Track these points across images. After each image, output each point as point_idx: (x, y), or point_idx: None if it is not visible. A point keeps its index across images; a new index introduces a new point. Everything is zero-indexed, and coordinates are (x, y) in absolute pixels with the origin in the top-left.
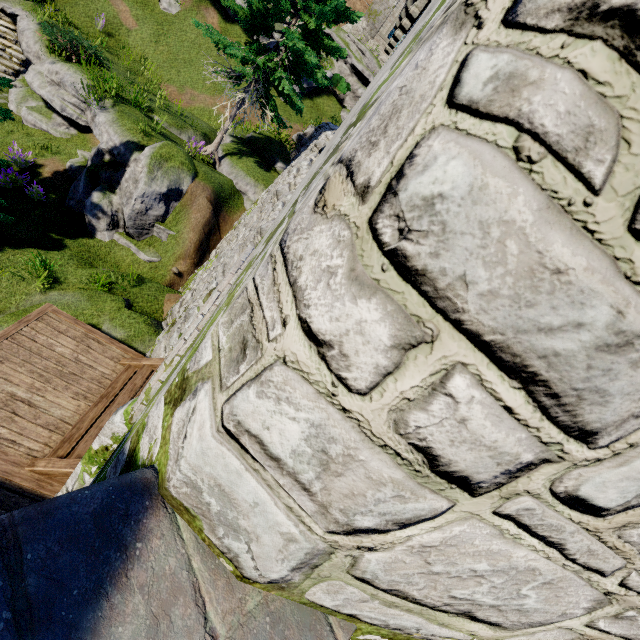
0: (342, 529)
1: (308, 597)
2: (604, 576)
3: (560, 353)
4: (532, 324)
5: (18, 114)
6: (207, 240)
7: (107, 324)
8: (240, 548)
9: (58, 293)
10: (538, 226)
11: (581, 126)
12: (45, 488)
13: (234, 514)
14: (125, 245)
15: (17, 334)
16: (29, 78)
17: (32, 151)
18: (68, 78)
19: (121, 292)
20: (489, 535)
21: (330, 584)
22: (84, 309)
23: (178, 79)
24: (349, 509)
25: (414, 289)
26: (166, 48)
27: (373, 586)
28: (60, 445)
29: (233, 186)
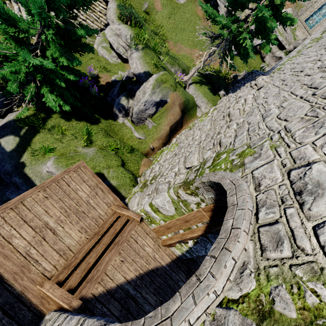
0: None
1: None
2: None
3: None
4: None
5: (97, 49)
6: (172, 132)
7: (109, 174)
8: None
9: (90, 149)
10: None
11: None
12: (44, 305)
13: None
14: (129, 126)
15: (61, 179)
16: (106, 31)
17: (98, 69)
18: (124, 32)
19: (121, 155)
20: None
21: None
22: (100, 162)
23: (175, 38)
24: None
25: None
26: (173, 21)
27: None
28: (62, 270)
29: (194, 102)
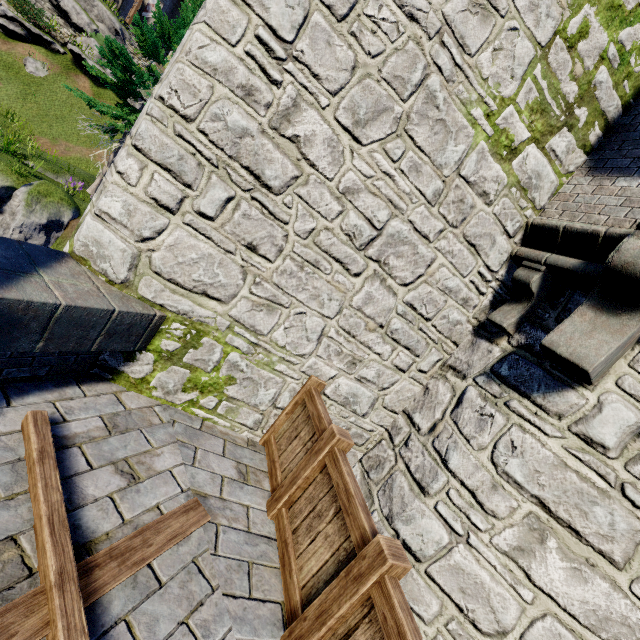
0: (140, 239)
1: (140, 293)
2: (234, 255)
3: (173, 163)
4: (166, 157)
5: None
6: None
7: None
8: (107, 266)
9: None
10: (160, 135)
11: (161, 116)
12: None
13: (103, 251)
14: None
15: None
16: None
17: None
18: None
19: None
20: (188, 236)
21: (146, 279)
22: None
23: (50, 132)
24: (140, 228)
25: (141, 154)
26: (35, 105)
27: (163, 278)
28: None
29: None
